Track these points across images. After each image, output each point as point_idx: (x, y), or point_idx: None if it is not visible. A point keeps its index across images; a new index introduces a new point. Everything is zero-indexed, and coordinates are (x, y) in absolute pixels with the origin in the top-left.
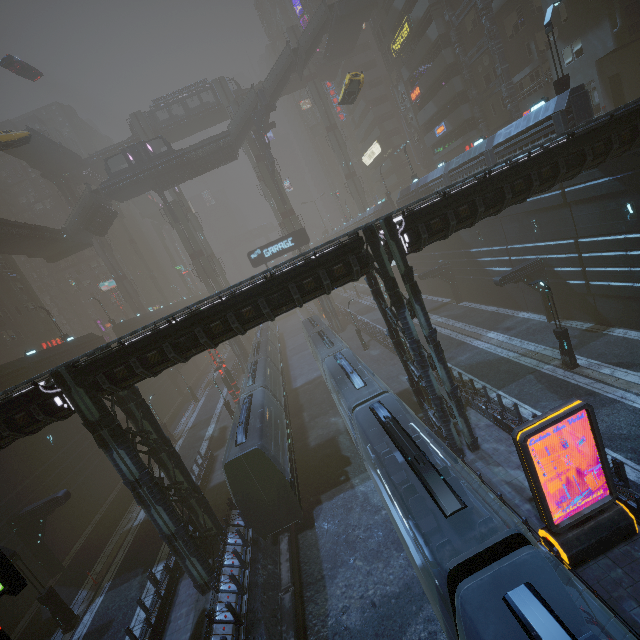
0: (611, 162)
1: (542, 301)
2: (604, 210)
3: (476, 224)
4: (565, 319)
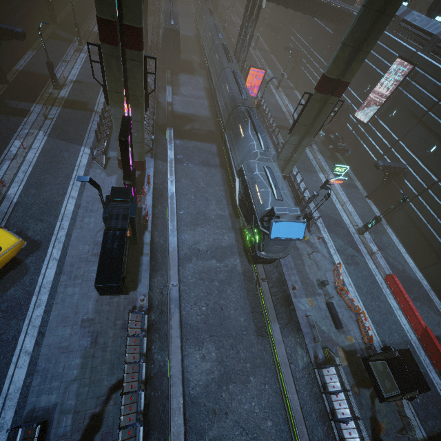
0: (336, 27)
1: (291, 69)
2: (324, 44)
3: (302, 17)
4: (291, 82)
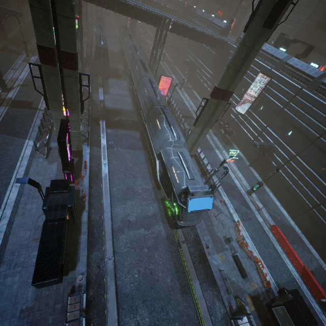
0: (217, 50)
1: (189, 76)
2: (210, 61)
3: (194, 42)
4: (189, 84)
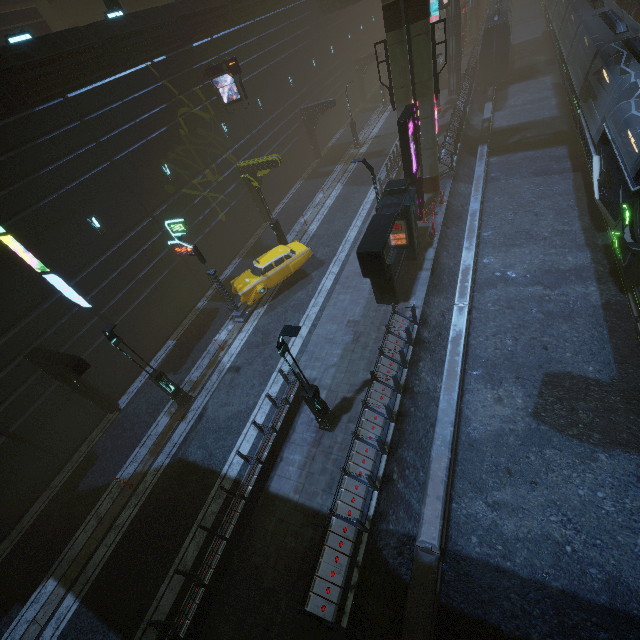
0: None
1: None
2: None
3: None
4: None
